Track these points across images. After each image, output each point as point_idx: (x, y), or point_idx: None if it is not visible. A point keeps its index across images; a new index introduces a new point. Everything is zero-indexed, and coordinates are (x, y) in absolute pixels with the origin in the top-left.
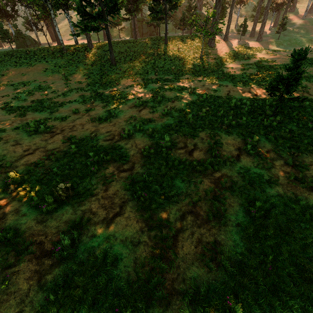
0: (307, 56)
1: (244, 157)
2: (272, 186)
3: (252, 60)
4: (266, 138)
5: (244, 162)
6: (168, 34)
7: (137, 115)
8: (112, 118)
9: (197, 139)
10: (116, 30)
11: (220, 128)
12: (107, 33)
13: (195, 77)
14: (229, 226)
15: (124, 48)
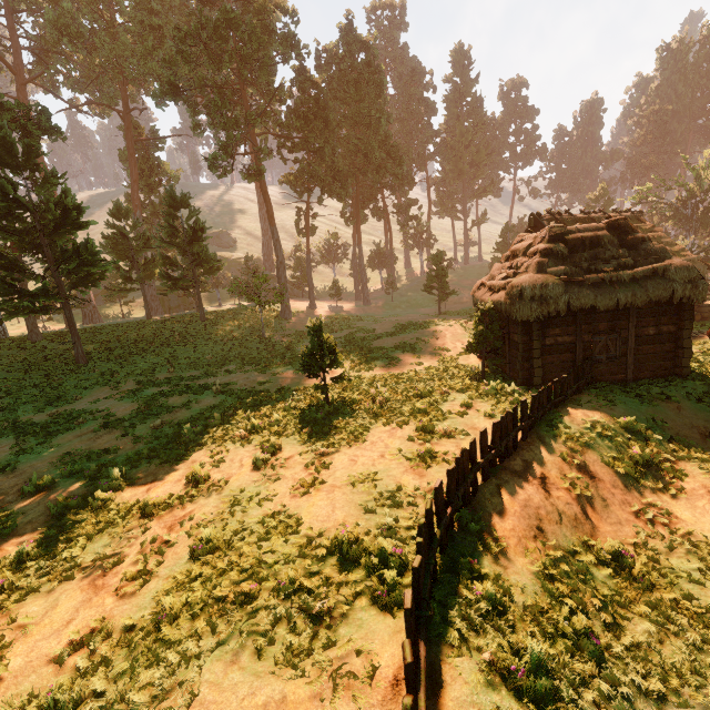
0: (417, 320)
1: (247, 474)
2: (262, 505)
3: (345, 332)
4: (299, 438)
5: (244, 481)
6: (222, 305)
7: (86, 447)
8: (22, 463)
9: (183, 464)
10: (117, 306)
11: (235, 439)
12: (68, 315)
13: (243, 366)
14: (150, 586)
15: (116, 334)
